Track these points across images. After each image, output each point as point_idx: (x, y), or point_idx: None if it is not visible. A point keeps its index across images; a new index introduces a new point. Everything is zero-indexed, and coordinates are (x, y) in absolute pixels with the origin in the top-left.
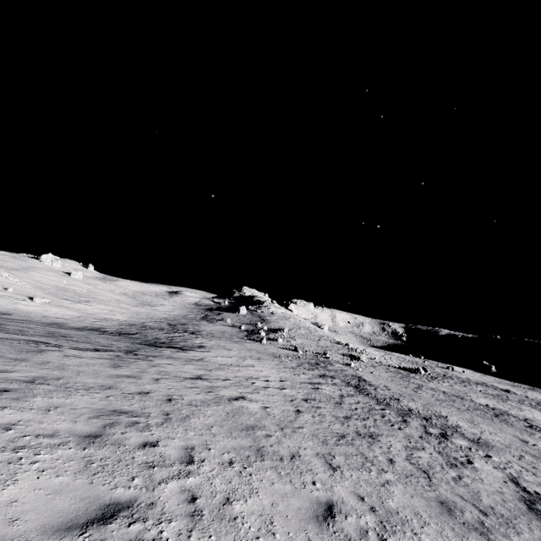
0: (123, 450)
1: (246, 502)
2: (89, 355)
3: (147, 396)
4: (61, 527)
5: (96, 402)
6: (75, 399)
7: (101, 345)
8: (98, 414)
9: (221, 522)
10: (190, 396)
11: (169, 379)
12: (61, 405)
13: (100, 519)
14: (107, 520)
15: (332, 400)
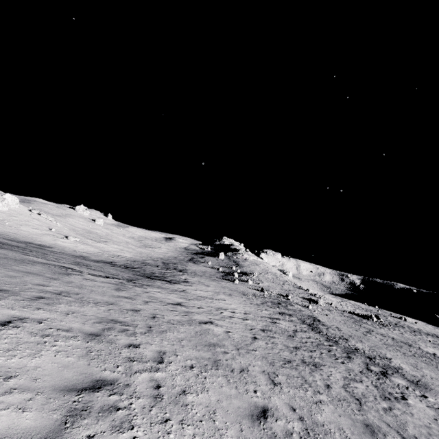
0: (114, 346)
1: (197, 396)
2: (101, 280)
3: (137, 313)
4: (65, 388)
5: (101, 313)
6: (86, 309)
7: (111, 274)
8: (100, 321)
9: (176, 406)
10: (170, 316)
11: (156, 303)
12: (76, 311)
13: (91, 388)
14: (96, 389)
15: (286, 333)
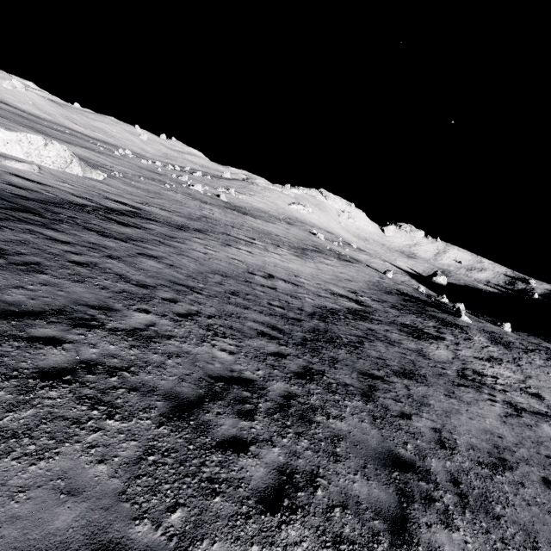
0: None
1: None
2: None
3: None
4: None
5: None
6: None
7: None
8: None
9: None
10: None
11: None
12: None
13: None
14: None
15: None
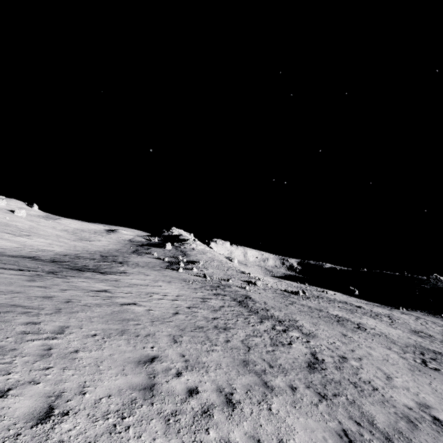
0: (9, 324)
1: (90, 353)
2: (10, 272)
3: (49, 299)
4: None
5: (1, 300)
6: None
7: (27, 267)
8: None
9: (63, 359)
10: (88, 300)
11: (76, 290)
12: None
13: None
14: None
15: (212, 308)
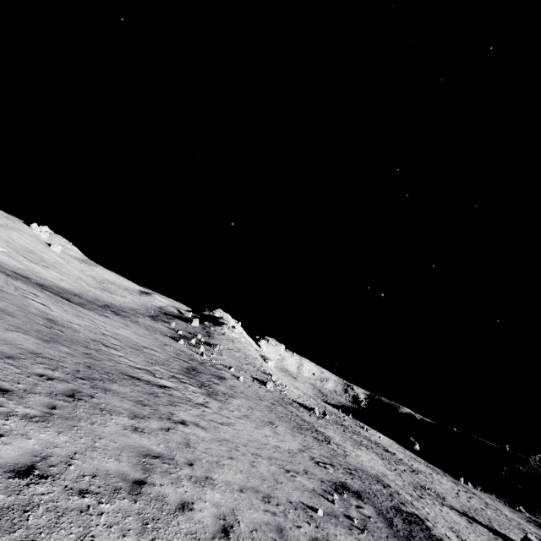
0: None
1: None
2: None
3: None
4: None
5: None
6: None
7: None
8: None
9: None
10: None
11: (1, 279)
12: None
13: None
14: None
15: (136, 348)
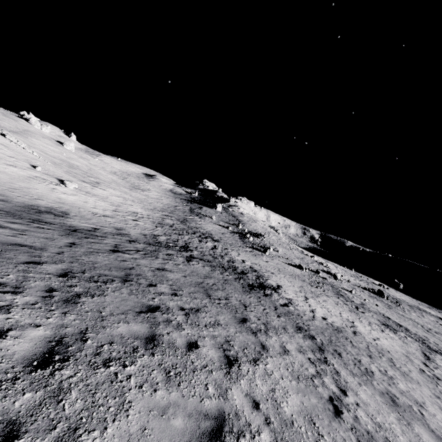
0: None
1: None
2: (386, 413)
3: None
4: None
5: None
6: None
7: (280, 326)
8: None
9: None
10: None
11: None
12: None
13: None
14: None
15: None
